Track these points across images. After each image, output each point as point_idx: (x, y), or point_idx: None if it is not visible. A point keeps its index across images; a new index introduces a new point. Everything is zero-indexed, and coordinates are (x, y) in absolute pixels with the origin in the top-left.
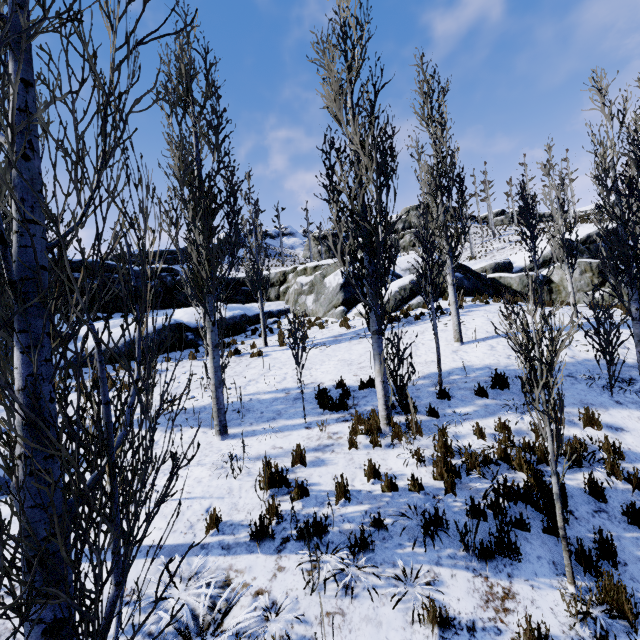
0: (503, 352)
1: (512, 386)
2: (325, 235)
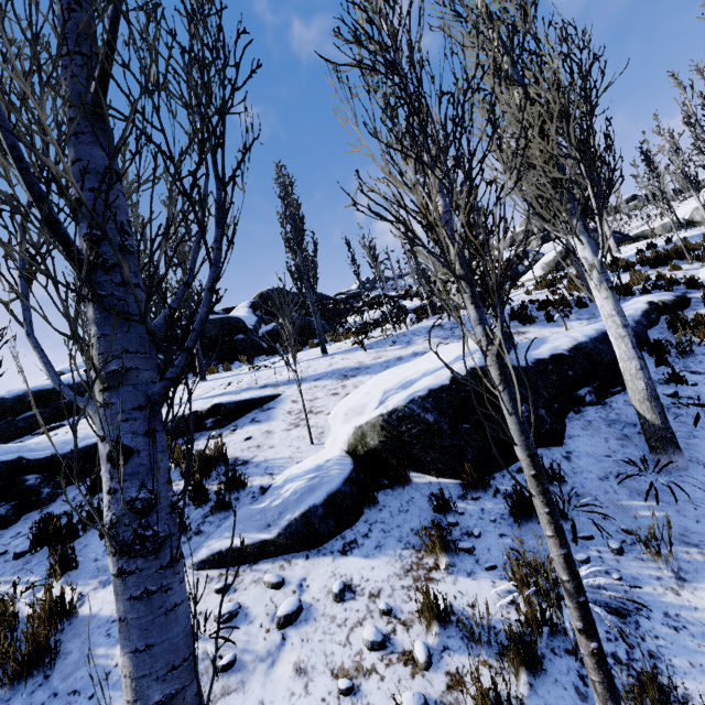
0: None
1: (659, 247)
2: None
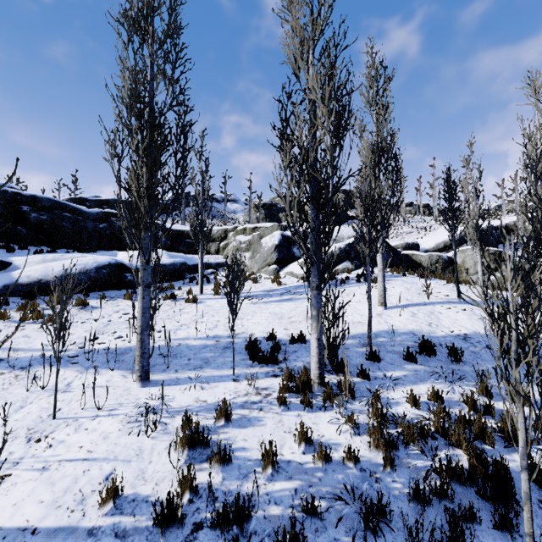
0: (424, 319)
1: (438, 353)
2: (264, 204)
